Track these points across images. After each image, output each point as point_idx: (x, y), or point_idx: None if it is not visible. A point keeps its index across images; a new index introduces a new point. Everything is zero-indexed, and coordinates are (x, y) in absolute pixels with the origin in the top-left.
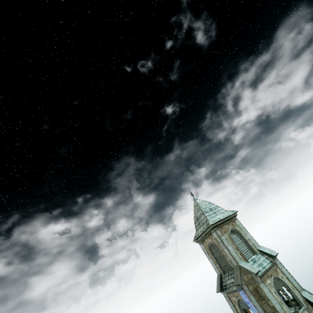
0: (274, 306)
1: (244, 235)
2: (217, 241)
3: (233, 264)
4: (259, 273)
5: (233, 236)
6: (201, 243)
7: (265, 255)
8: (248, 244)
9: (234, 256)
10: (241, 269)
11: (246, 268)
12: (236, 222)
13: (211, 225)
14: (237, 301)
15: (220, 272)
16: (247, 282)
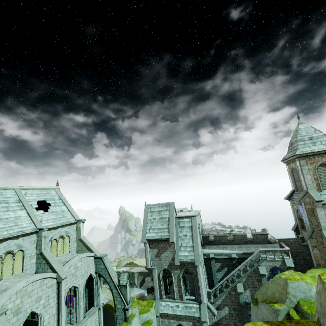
0: (319, 223)
1: None
2: (298, 168)
3: (303, 188)
4: (323, 202)
5: (320, 169)
6: (287, 164)
7: None
8: None
9: (306, 183)
10: (308, 194)
11: (311, 195)
12: None
13: (296, 155)
14: (296, 209)
15: (294, 189)
16: (307, 203)
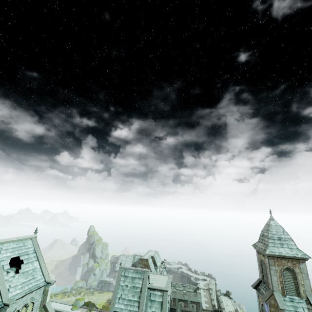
0: None
1: (301, 279)
2: (267, 265)
3: (270, 287)
4: (286, 310)
5: (285, 273)
6: (257, 252)
7: (310, 305)
8: (298, 287)
9: (273, 284)
10: (273, 296)
11: (276, 299)
12: (300, 265)
13: (266, 253)
14: (261, 303)
15: (261, 279)
16: (272, 305)
